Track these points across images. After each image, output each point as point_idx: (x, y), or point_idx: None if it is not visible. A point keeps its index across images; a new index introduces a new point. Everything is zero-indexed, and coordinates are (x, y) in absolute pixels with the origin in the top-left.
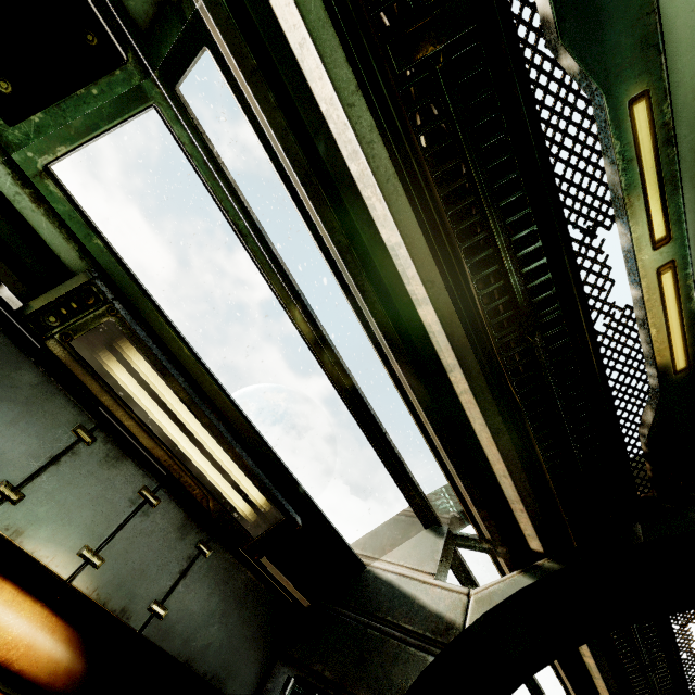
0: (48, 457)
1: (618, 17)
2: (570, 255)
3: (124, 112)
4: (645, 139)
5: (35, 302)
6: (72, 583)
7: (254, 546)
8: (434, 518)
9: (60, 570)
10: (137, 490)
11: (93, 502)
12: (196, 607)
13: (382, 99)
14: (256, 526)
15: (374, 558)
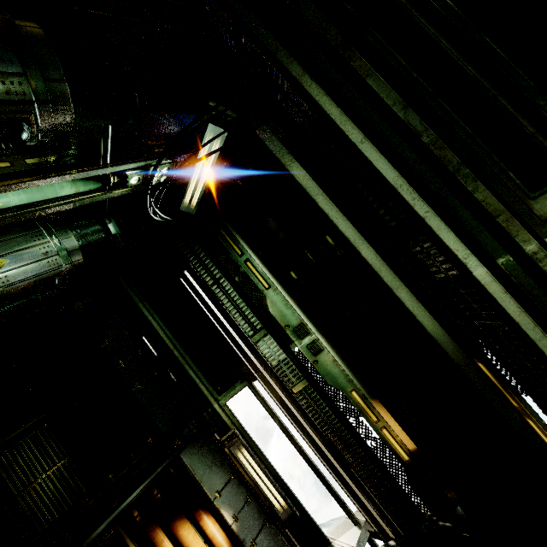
0: (225, 483)
1: (339, 378)
2: (350, 427)
3: (241, 388)
4: (358, 398)
5: (223, 438)
6: (231, 526)
7: (283, 523)
8: (357, 520)
9: (229, 521)
10: (245, 496)
11: (235, 499)
12: (265, 546)
13: (293, 398)
14: (283, 514)
15: (335, 539)
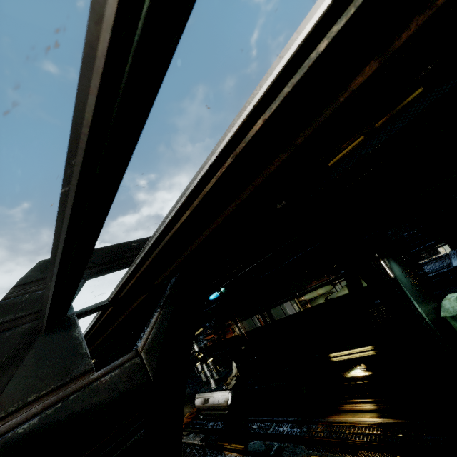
0: None
1: None
2: None
3: None
4: None
5: None
6: None
7: None
8: (64, 313)
9: None
10: None
11: None
12: None
13: None
14: None
15: None
